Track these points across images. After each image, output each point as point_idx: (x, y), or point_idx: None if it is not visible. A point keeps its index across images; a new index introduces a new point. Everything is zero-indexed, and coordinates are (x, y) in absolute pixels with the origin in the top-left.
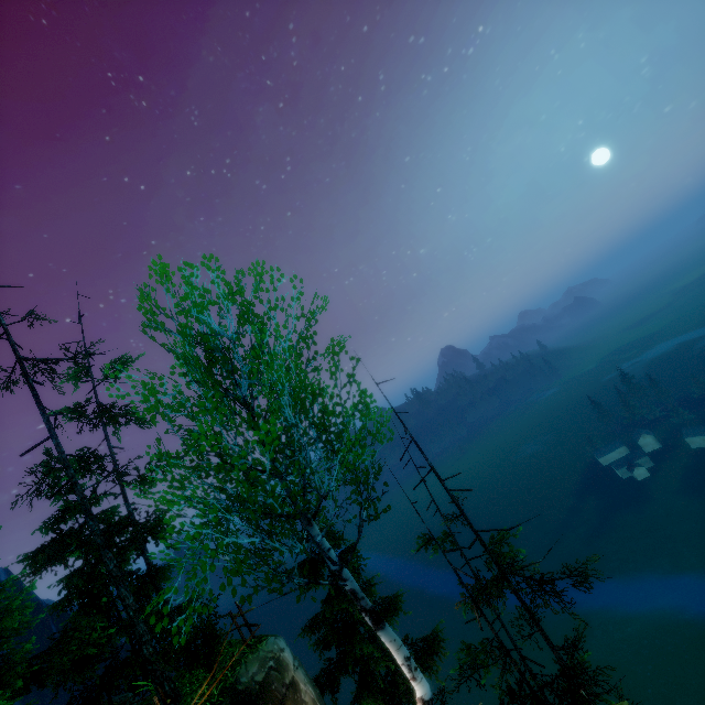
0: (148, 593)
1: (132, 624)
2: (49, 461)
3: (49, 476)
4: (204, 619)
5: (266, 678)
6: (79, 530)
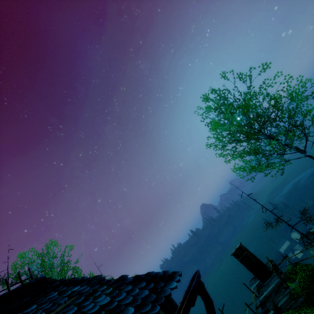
0: None
1: None
2: None
3: None
4: None
5: None
6: None
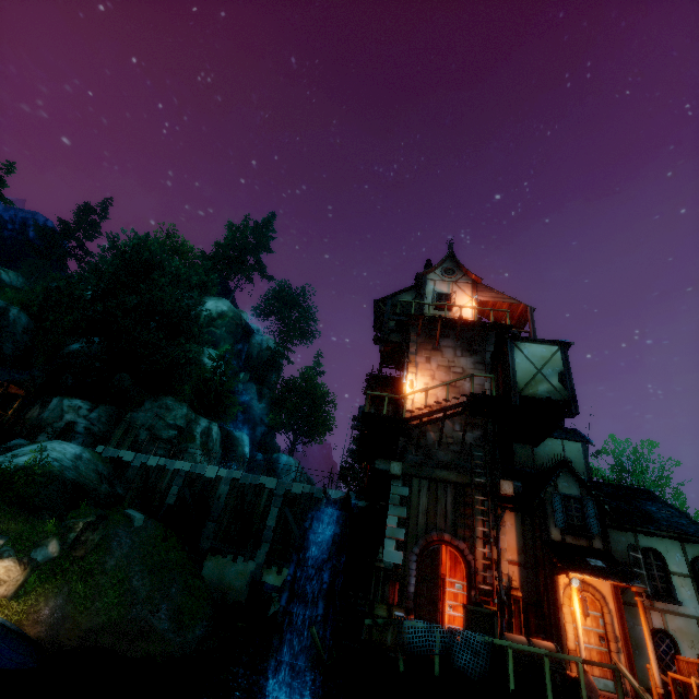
0: None
1: None
2: None
3: None
4: None
5: None
6: None
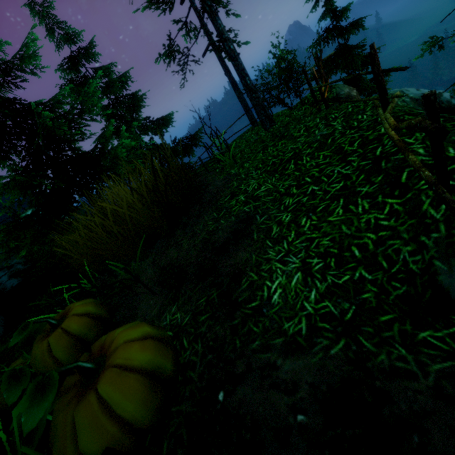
0: (162, 129)
1: (234, 57)
2: (31, 1)
3: (39, 23)
4: (294, 58)
5: (357, 95)
6: (93, 77)
